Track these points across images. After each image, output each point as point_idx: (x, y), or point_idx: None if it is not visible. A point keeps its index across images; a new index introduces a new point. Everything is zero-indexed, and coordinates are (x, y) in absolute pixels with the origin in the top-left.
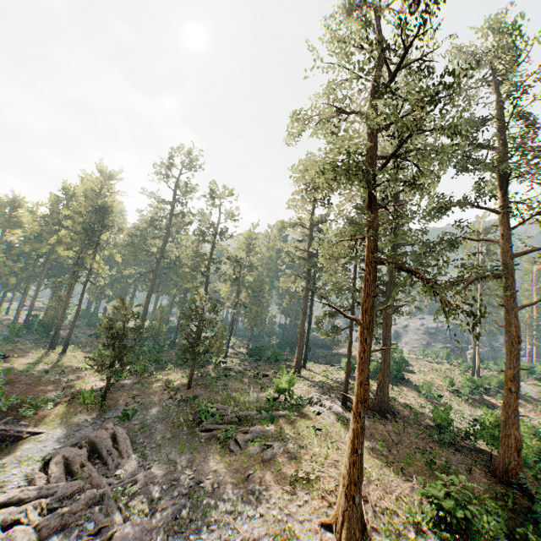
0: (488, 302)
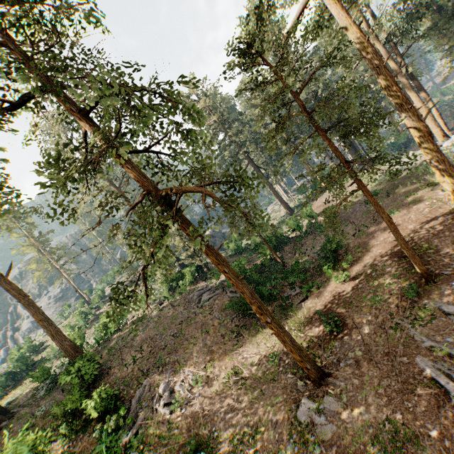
0: (58, 256)
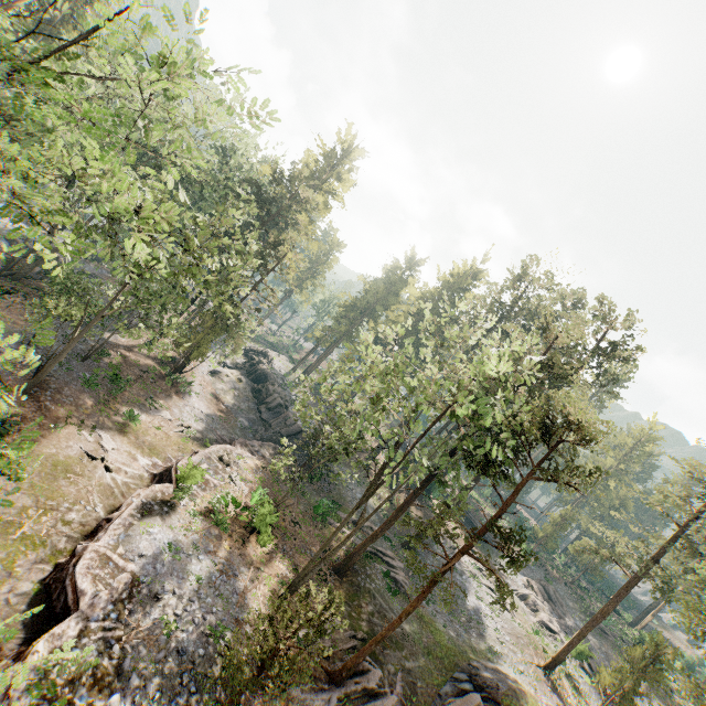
0: None
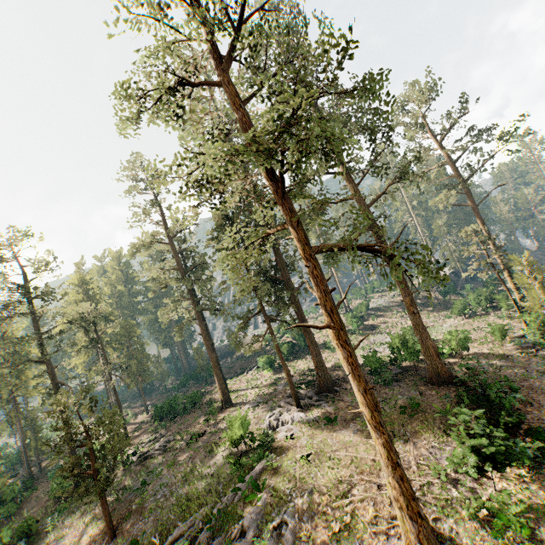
0: None
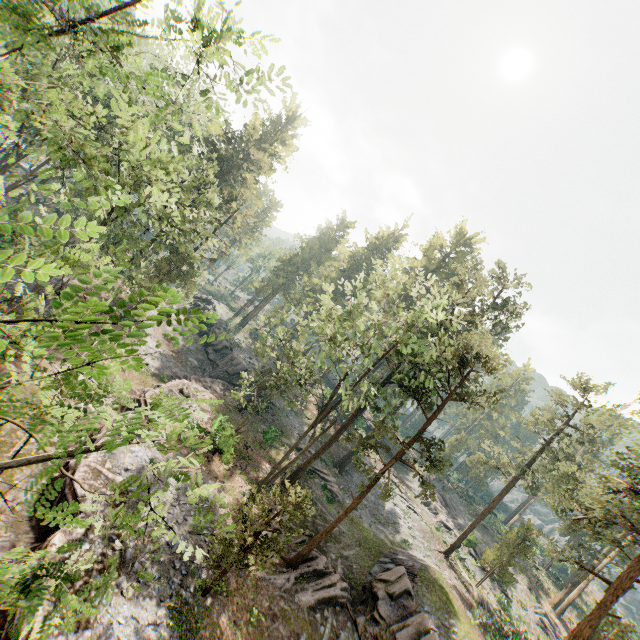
0: None
